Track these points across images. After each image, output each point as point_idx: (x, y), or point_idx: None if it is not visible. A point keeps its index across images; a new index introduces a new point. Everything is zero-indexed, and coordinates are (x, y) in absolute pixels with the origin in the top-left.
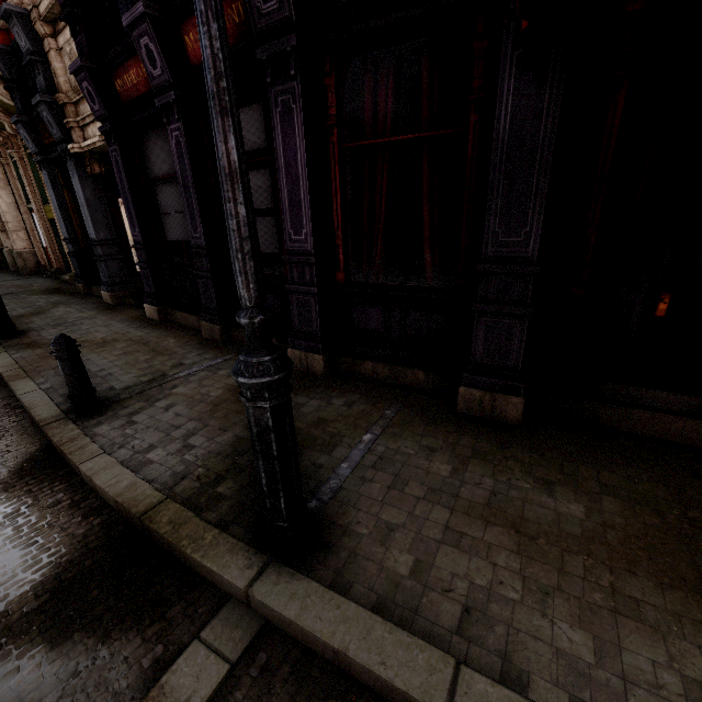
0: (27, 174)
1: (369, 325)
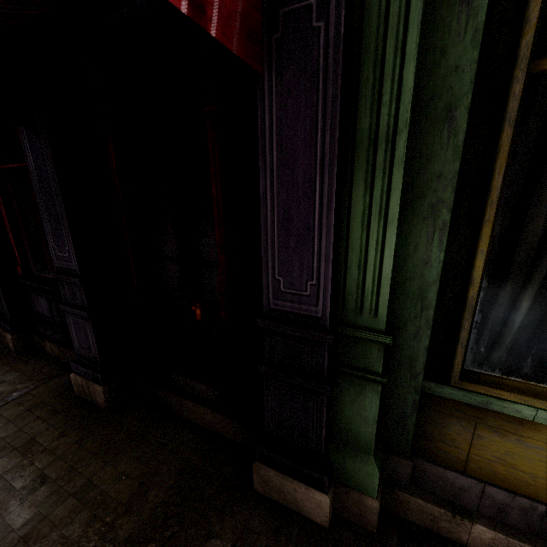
0: None
1: (43, 311)
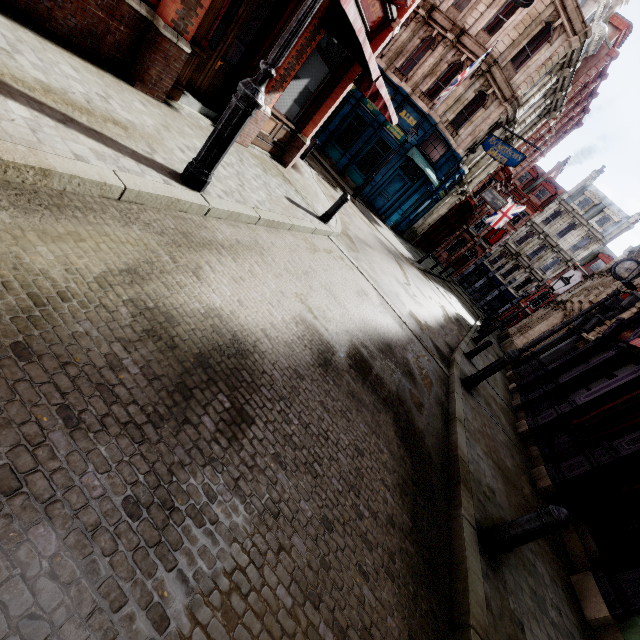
0: (562, 330)
1: (556, 440)
